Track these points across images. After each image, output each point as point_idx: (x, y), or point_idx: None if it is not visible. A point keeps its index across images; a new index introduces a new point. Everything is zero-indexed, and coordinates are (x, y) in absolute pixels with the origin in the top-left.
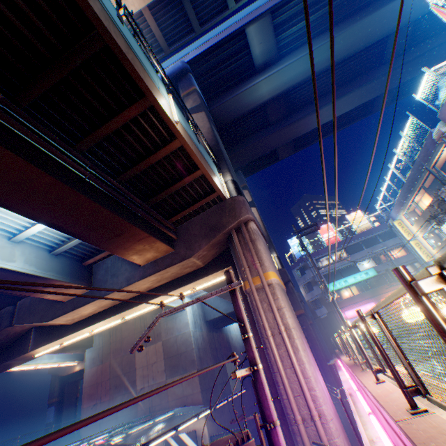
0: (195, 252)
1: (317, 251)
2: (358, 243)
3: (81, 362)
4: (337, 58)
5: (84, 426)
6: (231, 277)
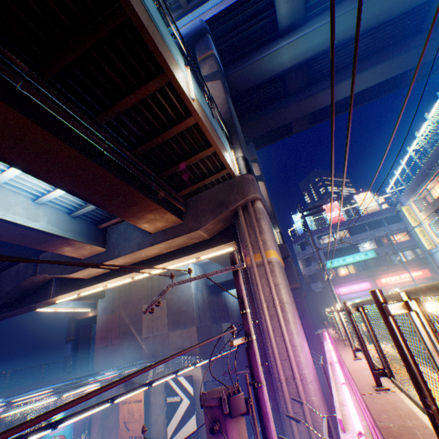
0: (202, 226)
1: (320, 229)
2: (362, 224)
3: (94, 310)
4: (371, 23)
5: (97, 362)
6: (235, 259)
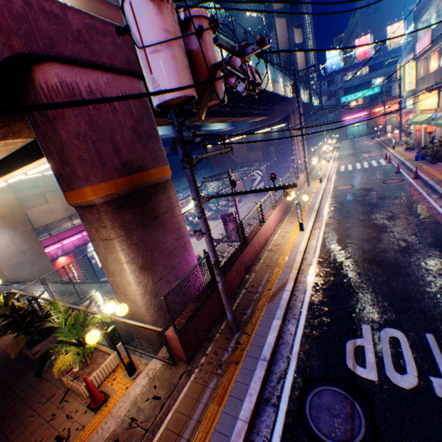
0: (276, 120)
1: (345, 69)
2: (381, 62)
3: None
4: None
5: (214, 169)
6: (292, 143)
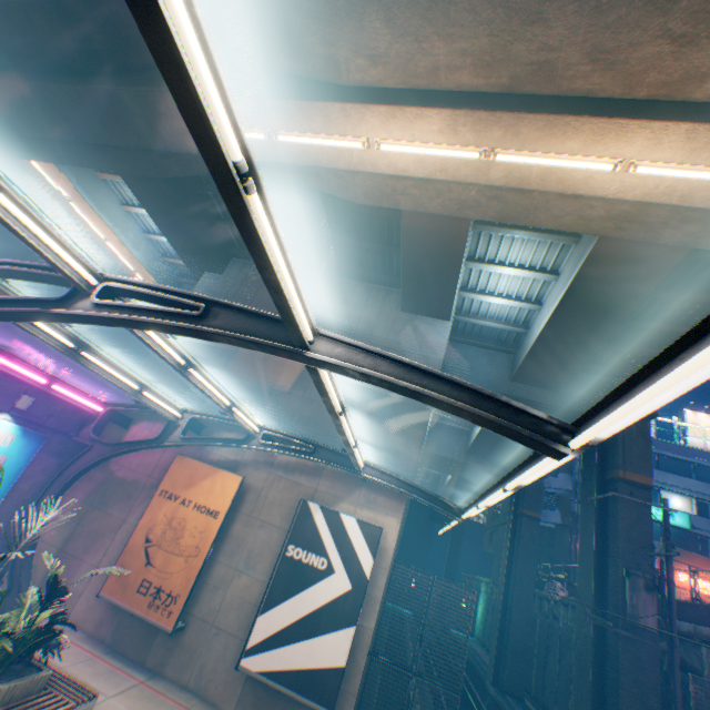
0: None
1: None
2: (684, 463)
3: None
4: None
5: None
6: None
